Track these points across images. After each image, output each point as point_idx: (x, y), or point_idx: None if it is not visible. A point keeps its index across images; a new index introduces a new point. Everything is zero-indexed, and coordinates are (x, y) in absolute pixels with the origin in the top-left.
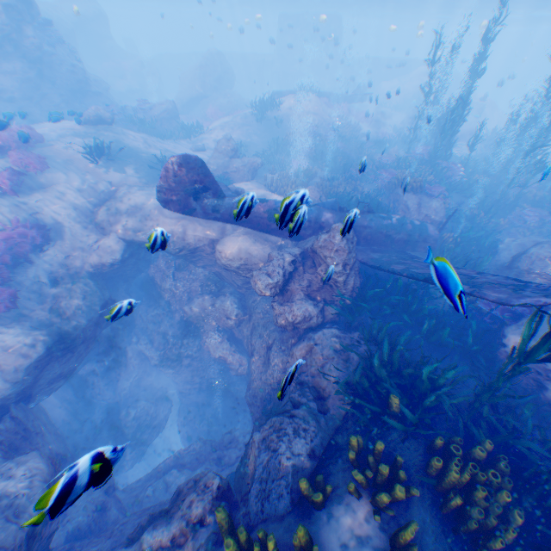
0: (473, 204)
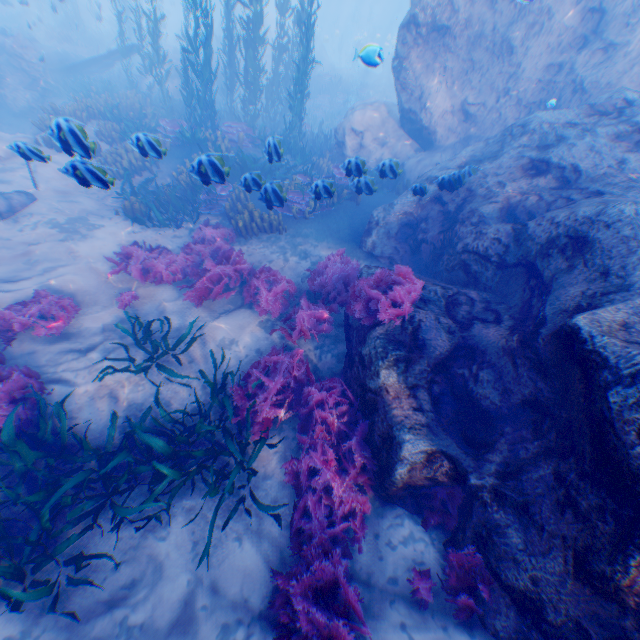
0: None
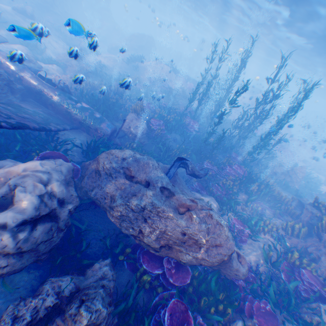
0: (184, 145)
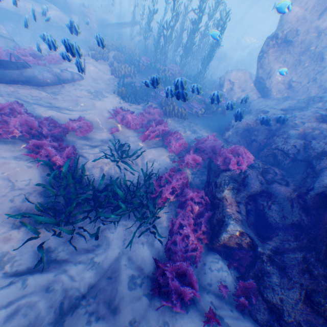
0: None
